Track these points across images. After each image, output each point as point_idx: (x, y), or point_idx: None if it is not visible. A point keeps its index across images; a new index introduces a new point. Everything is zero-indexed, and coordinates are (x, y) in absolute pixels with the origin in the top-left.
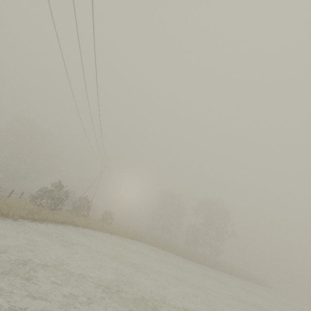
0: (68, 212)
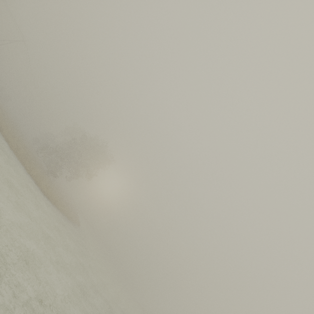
0: None
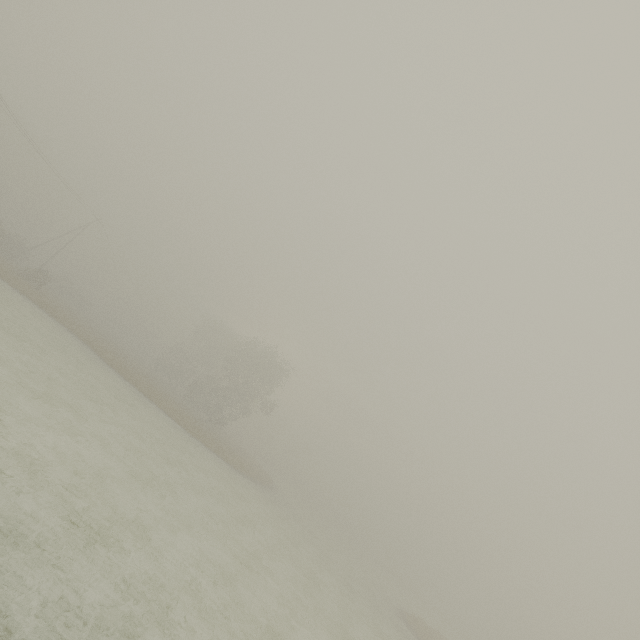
0: None
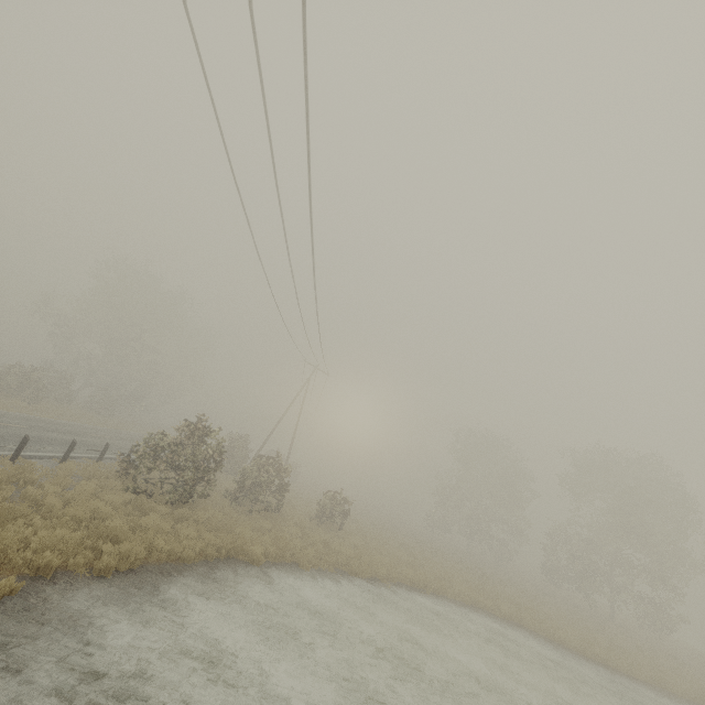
0: (226, 502)
